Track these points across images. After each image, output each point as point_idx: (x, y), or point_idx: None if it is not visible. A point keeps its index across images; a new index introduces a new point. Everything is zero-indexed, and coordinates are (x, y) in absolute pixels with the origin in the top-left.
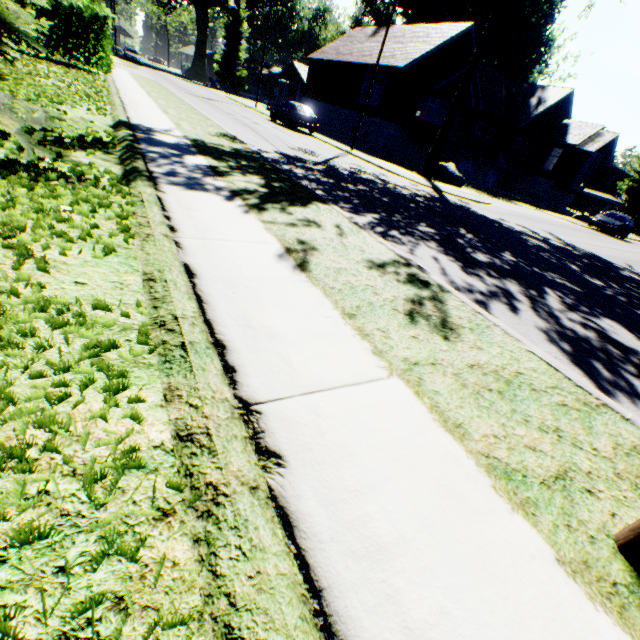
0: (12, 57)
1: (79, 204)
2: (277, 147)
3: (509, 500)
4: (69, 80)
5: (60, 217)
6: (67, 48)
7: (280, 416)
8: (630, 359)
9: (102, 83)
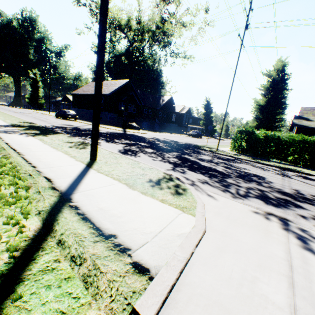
0: None
1: None
2: (53, 124)
3: (72, 157)
4: None
5: None
6: None
7: (26, 153)
8: (143, 152)
9: None
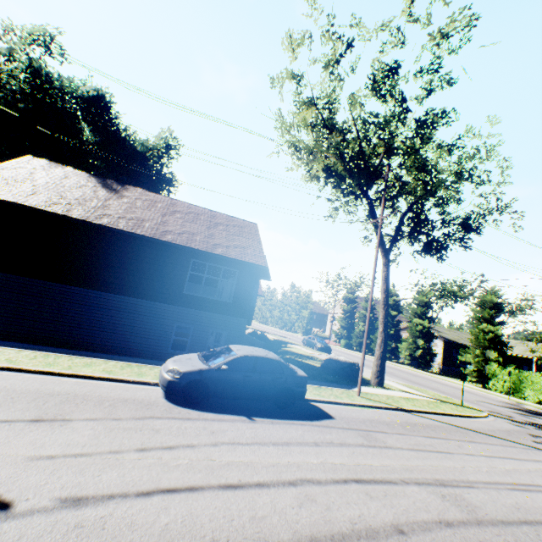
0: None
1: None
2: None
3: None
4: None
5: None
6: None
7: None
8: None
9: None
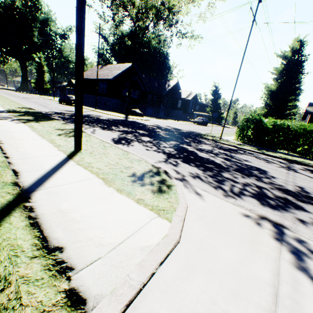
0: None
1: None
2: (53, 110)
3: (55, 147)
4: None
5: None
6: None
7: (6, 141)
8: (139, 141)
9: None
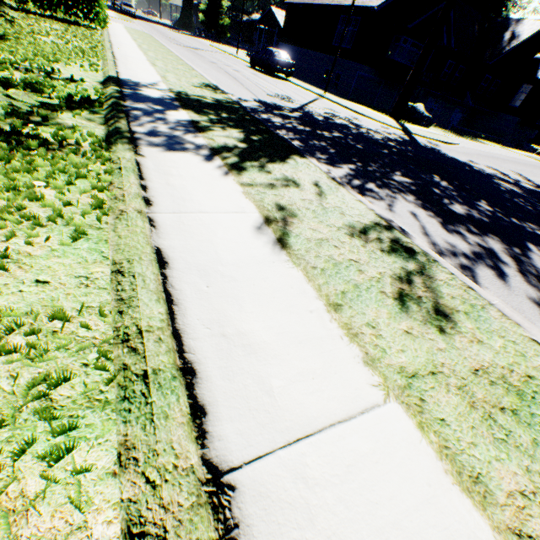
0: (11, 17)
1: (56, 175)
2: (256, 95)
3: None
4: (68, 37)
5: (31, 195)
6: (67, 5)
7: (258, 491)
8: None
9: (98, 38)
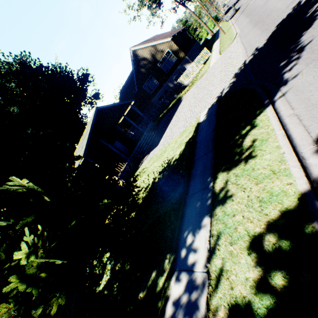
0: None
1: None
2: None
3: None
4: None
5: None
6: None
7: None
8: None
9: None
